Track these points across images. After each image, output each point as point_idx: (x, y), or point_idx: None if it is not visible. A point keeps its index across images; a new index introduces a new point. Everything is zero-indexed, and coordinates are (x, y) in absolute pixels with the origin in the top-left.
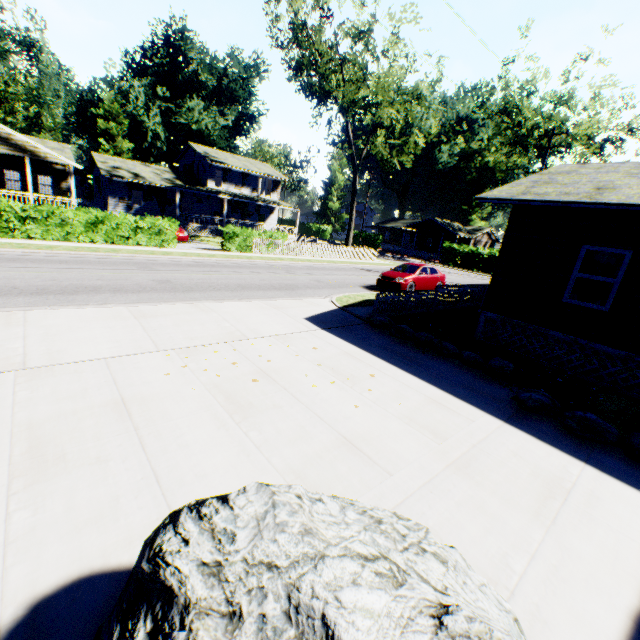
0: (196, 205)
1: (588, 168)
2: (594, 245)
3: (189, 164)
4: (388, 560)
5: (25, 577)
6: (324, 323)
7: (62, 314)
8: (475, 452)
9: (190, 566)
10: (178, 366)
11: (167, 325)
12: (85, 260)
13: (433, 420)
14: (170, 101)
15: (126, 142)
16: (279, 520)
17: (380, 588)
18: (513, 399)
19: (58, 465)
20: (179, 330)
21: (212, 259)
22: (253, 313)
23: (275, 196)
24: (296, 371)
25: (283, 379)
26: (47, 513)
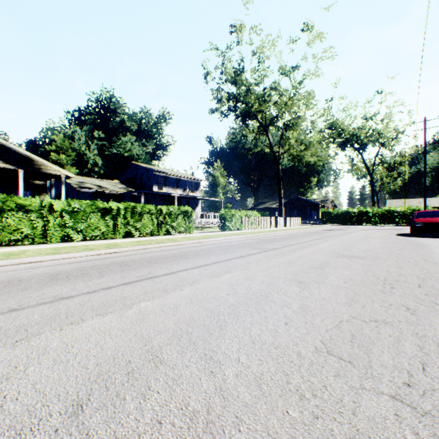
0: None
1: None
2: None
3: (130, 177)
4: None
5: None
6: None
7: None
8: None
9: None
10: None
11: None
12: (185, 251)
13: None
14: (103, 140)
15: (73, 168)
16: None
17: None
18: None
19: None
20: None
21: (248, 236)
22: None
23: (198, 193)
24: None
25: None
26: None
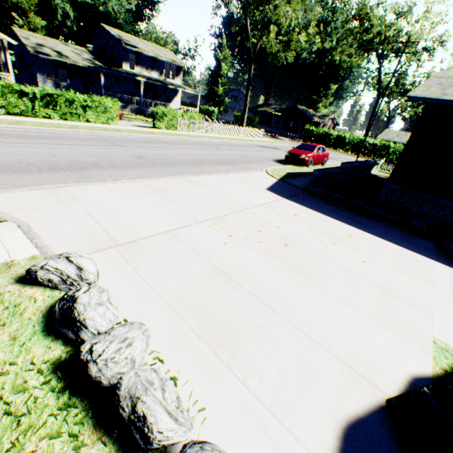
0: (114, 85)
1: None
2: None
3: (102, 46)
4: None
5: (310, 436)
6: (281, 193)
7: (95, 190)
8: None
9: None
10: (225, 235)
11: (183, 198)
12: (58, 136)
13: (413, 269)
14: None
15: (39, 18)
16: None
17: None
18: (437, 249)
19: (233, 333)
20: (196, 203)
21: (154, 136)
22: (230, 186)
23: (178, 80)
24: (303, 235)
25: (301, 242)
26: (268, 377)
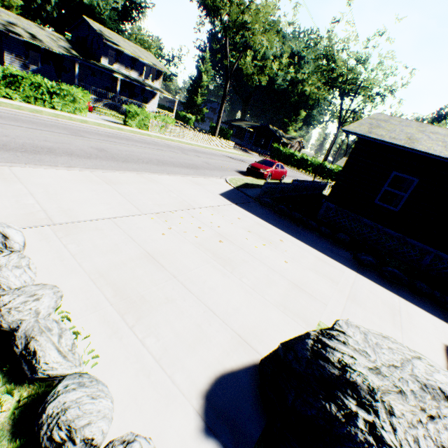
0: (90, 77)
1: (394, 120)
2: (399, 172)
3: (82, 37)
4: (422, 358)
5: (186, 380)
6: (232, 199)
7: (44, 173)
8: (354, 291)
9: (365, 370)
10: (165, 228)
11: (134, 192)
12: (16, 117)
13: (326, 271)
14: None
15: None
16: (374, 342)
17: (438, 372)
18: (353, 259)
19: (145, 304)
20: (146, 197)
21: (122, 132)
22: (185, 187)
23: (157, 84)
24: (239, 235)
25: (236, 241)
26: (165, 338)
